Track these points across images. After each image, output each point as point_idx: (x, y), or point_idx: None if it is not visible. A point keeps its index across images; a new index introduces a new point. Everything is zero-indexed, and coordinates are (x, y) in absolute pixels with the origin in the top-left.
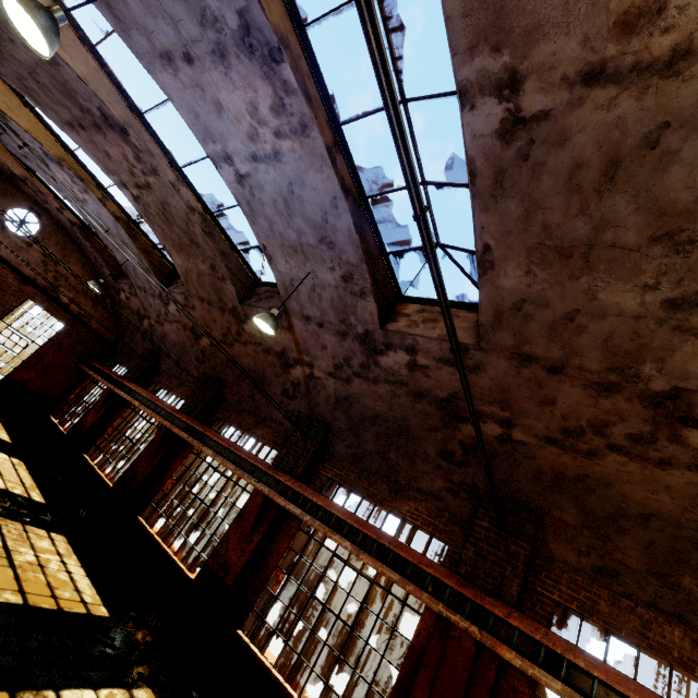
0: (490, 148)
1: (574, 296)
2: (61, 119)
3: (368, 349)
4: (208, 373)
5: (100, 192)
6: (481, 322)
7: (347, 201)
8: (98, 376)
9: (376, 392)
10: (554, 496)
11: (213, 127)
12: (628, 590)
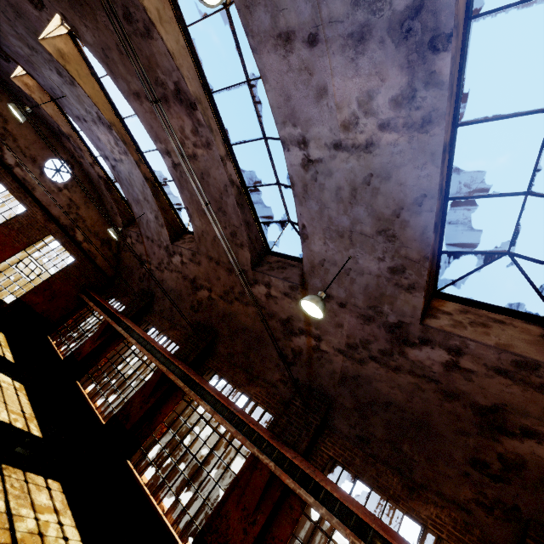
0: None
1: None
2: (130, 89)
3: (395, 338)
4: (201, 322)
5: (138, 155)
6: None
7: (439, 200)
8: (97, 308)
9: (395, 380)
10: None
11: (302, 111)
12: None
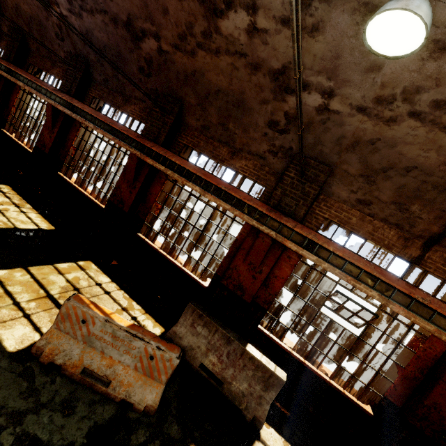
0: None
1: None
2: None
3: None
4: (12, 25)
5: None
6: None
7: None
8: None
9: (97, 23)
10: (186, 89)
11: None
12: (212, 135)
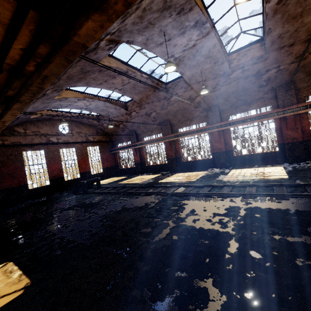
0: (273, 8)
1: (296, 25)
2: (97, 84)
3: (225, 77)
4: (160, 122)
5: (96, 97)
6: (267, 47)
7: (219, 43)
8: (124, 149)
9: (231, 86)
10: (296, 75)
11: (169, 51)
12: None
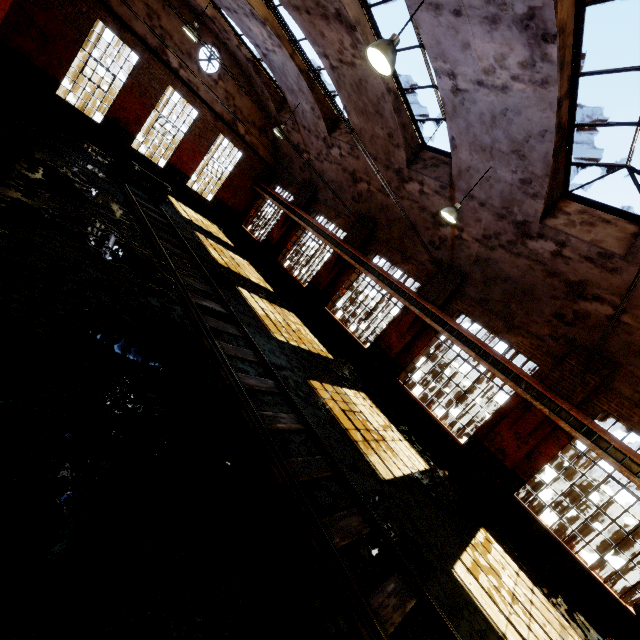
0: None
1: None
2: (289, 2)
3: (520, 233)
4: (362, 212)
5: (291, 47)
6: (636, 244)
7: (556, 135)
8: (273, 201)
9: (515, 262)
10: (634, 359)
11: (450, 54)
12: None
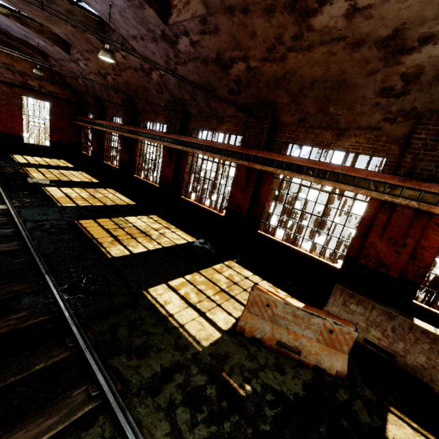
0: None
1: None
2: None
3: (170, 44)
4: (124, 98)
5: None
6: None
7: None
8: (83, 124)
9: (189, 70)
10: (277, 92)
11: None
12: (311, 124)
